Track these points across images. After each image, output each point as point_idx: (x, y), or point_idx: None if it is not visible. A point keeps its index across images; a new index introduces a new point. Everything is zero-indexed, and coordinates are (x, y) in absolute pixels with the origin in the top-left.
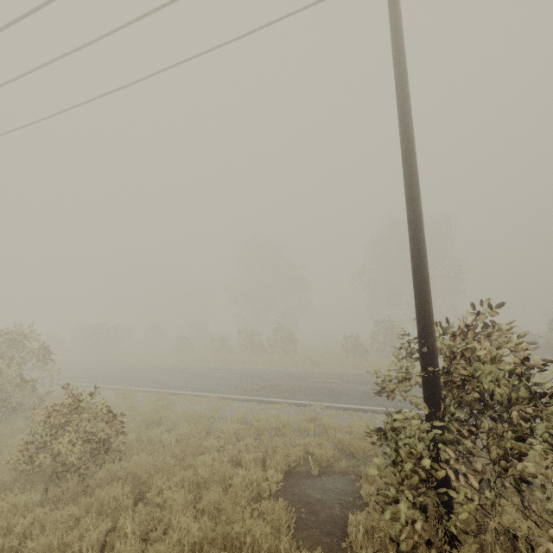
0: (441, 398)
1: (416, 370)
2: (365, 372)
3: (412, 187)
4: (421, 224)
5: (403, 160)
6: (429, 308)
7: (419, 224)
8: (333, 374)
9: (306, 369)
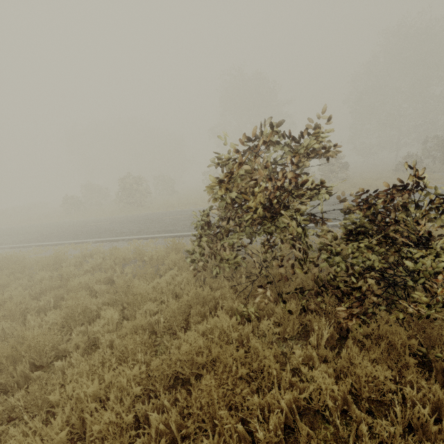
0: None
1: None
2: None
3: None
4: None
5: None
6: None
7: None
8: None
9: None
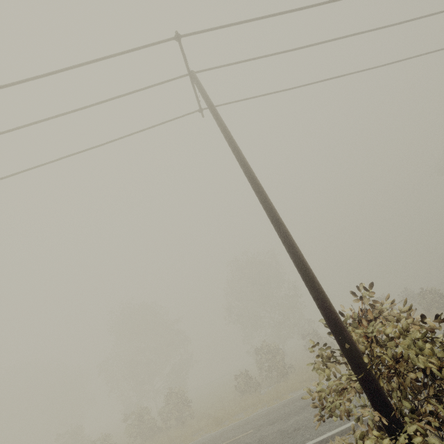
0: (389, 395)
1: (307, 384)
2: (269, 408)
3: (273, 212)
4: (291, 237)
5: (258, 196)
6: (330, 304)
7: (290, 237)
8: (242, 425)
9: (211, 433)
